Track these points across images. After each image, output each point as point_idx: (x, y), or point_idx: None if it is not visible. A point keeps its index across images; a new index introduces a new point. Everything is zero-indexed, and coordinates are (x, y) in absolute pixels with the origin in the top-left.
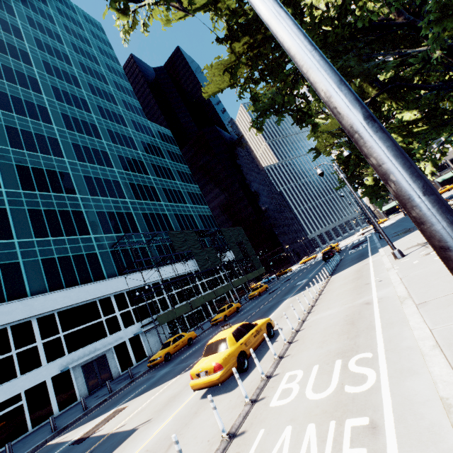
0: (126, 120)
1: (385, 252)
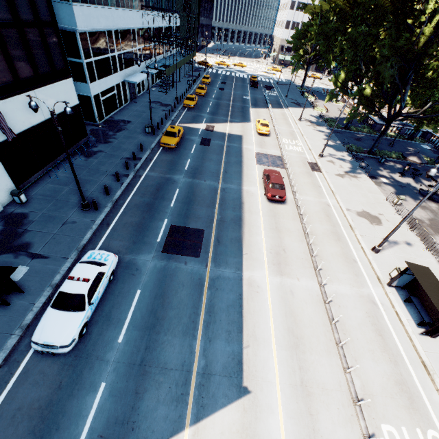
0: None
1: (292, 113)
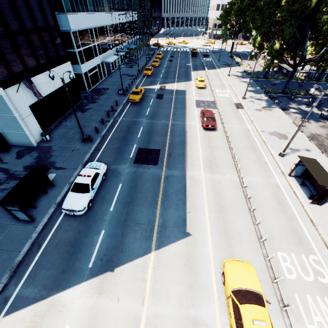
0: None
1: (223, 71)
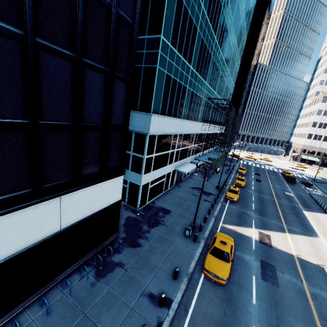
0: None
1: None
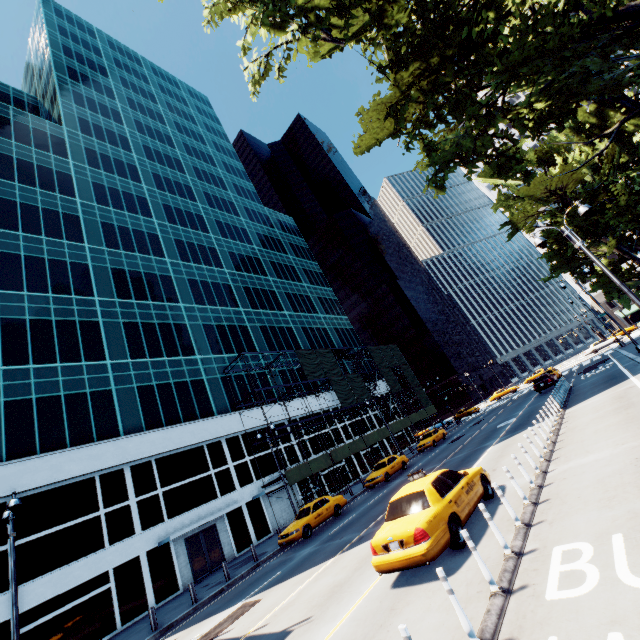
0: (238, 208)
1: None
